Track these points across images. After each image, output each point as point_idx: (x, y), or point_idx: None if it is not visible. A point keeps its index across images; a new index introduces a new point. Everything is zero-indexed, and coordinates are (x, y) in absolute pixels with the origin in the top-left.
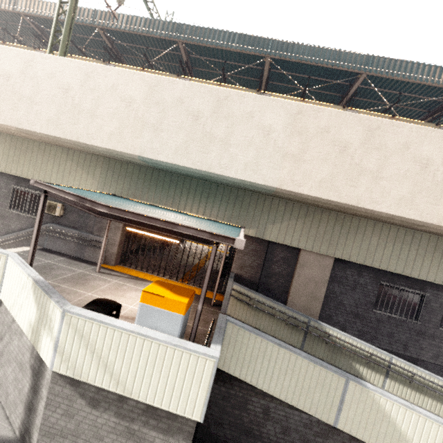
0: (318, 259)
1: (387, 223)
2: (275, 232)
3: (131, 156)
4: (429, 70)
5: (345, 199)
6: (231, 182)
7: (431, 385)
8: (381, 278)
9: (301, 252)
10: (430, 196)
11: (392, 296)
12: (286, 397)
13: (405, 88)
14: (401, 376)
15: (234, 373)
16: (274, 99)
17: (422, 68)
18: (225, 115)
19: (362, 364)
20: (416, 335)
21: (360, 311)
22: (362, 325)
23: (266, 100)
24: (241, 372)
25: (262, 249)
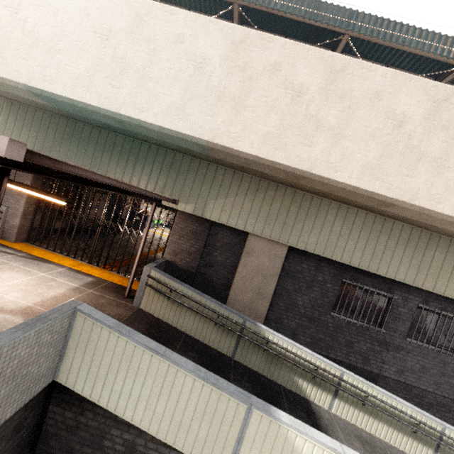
0: (268, 247)
1: (354, 205)
2: (218, 210)
3: (16, 85)
4: (420, 35)
5: (295, 162)
6: (154, 133)
7: (388, 408)
8: (343, 275)
9: (248, 237)
10: (403, 164)
11: (356, 298)
12: (159, 431)
13: (393, 60)
14: (353, 396)
15: (84, 391)
16: (212, 19)
17: (412, 32)
18: (146, 37)
19: (306, 379)
20: (379, 345)
21: (316, 314)
22: (317, 331)
23: (201, 20)
24: (94, 389)
25: (203, 231)
